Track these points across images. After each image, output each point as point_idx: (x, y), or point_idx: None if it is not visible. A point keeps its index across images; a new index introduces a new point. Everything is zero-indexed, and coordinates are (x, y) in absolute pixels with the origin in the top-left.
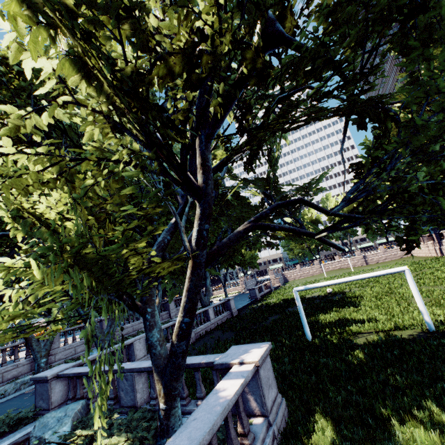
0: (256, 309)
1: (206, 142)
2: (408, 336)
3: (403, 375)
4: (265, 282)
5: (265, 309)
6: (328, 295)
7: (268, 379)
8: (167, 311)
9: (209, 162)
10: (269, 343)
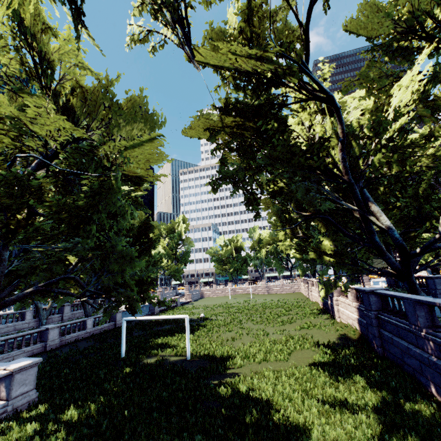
0: (138, 324)
1: (3, 246)
2: (172, 361)
3: (120, 384)
4: (173, 297)
5: (144, 324)
6: (199, 319)
7: (24, 380)
8: (60, 314)
9: (5, 256)
10: (41, 358)
